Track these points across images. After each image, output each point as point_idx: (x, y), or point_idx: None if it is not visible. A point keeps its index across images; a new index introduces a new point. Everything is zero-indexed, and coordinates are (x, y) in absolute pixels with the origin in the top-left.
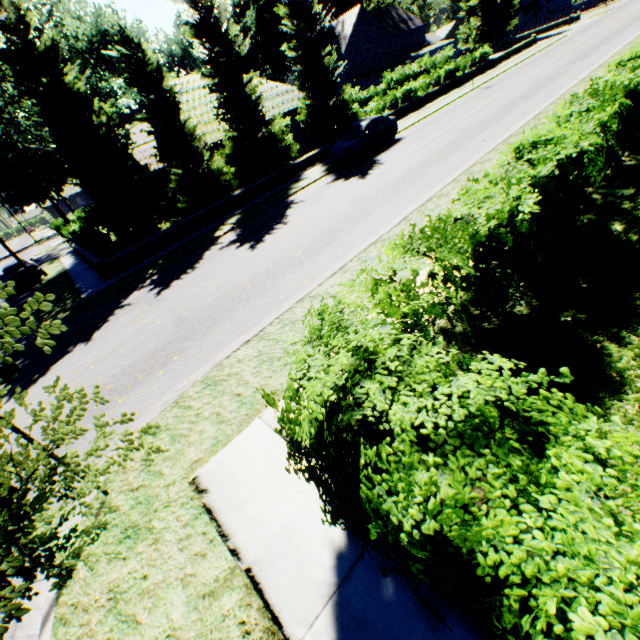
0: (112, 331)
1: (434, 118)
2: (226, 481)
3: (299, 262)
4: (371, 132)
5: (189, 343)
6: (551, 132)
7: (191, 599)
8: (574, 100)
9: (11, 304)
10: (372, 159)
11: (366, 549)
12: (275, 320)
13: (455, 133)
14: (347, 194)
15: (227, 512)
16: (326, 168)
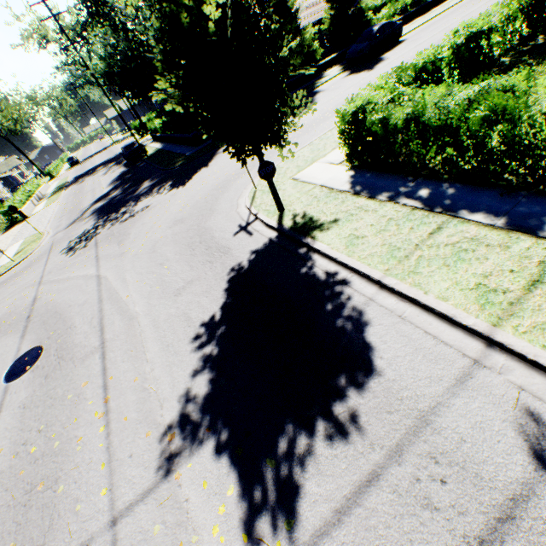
0: (220, 161)
1: (435, 21)
2: (306, 176)
3: (327, 118)
4: (380, 35)
5: (270, 155)
6: (473, 22)
7: (301, 193)
8: (503, 2)
9: (133, 168)
10: (378, 58)
11: (360, 173)
12: (317, 138)
13: (446, 32)
14: (358, 82)
15: (309, 180)
16: (342, 67)
